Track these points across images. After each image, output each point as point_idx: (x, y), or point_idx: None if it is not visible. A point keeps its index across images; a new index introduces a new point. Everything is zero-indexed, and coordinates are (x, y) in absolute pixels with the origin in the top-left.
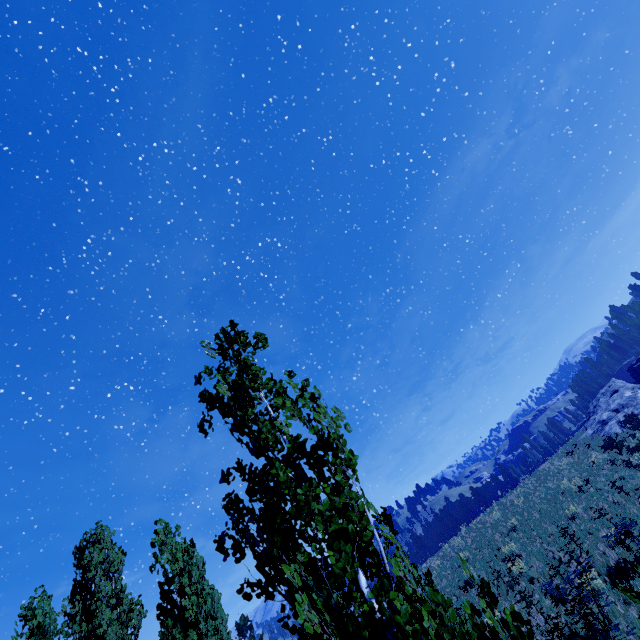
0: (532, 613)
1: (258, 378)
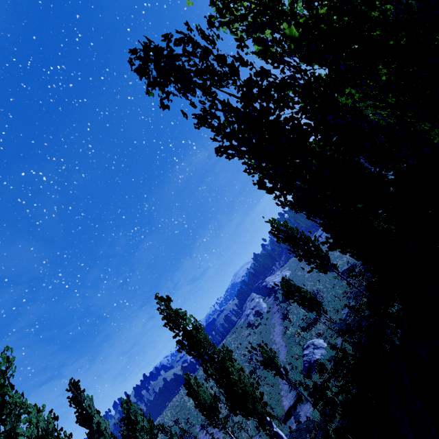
0: (219, 405)
1: (178, 311)
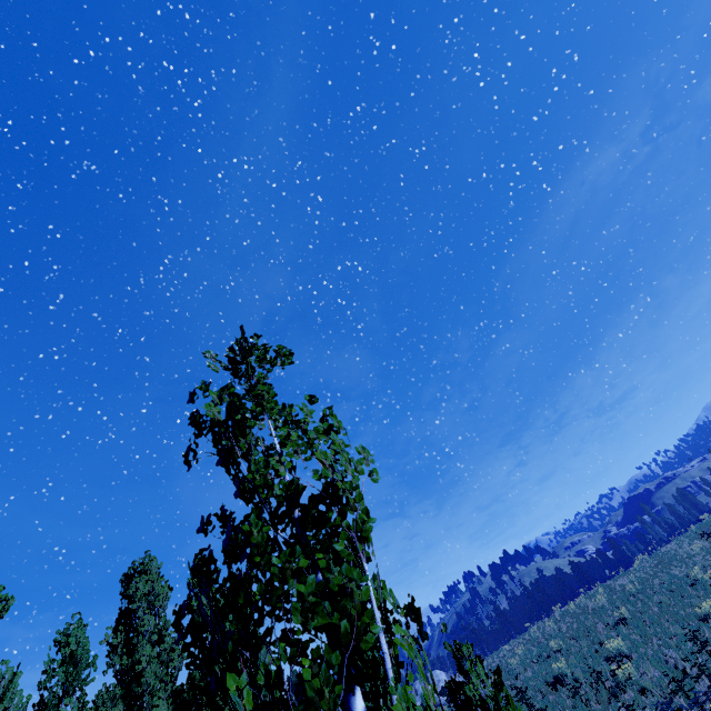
0: None
1: (262, 400)
